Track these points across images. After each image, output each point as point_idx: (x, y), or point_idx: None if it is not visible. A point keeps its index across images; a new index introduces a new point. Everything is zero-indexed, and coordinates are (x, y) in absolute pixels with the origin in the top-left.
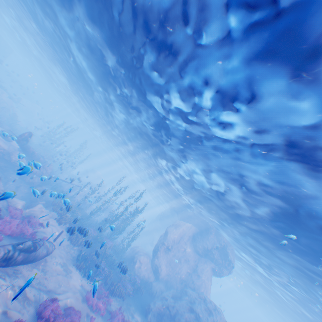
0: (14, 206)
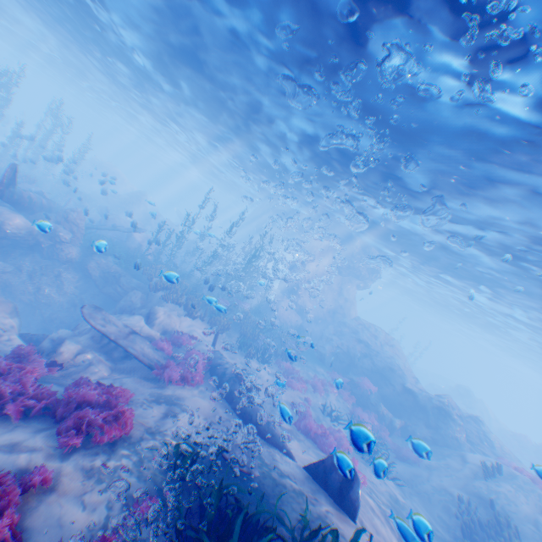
0: (147, 335)
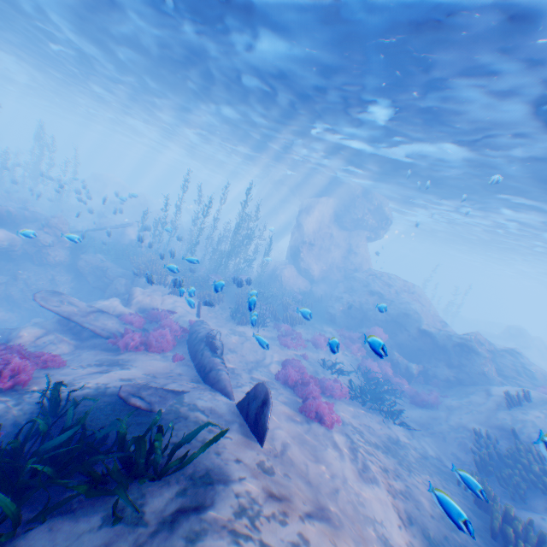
0: (120, 314)
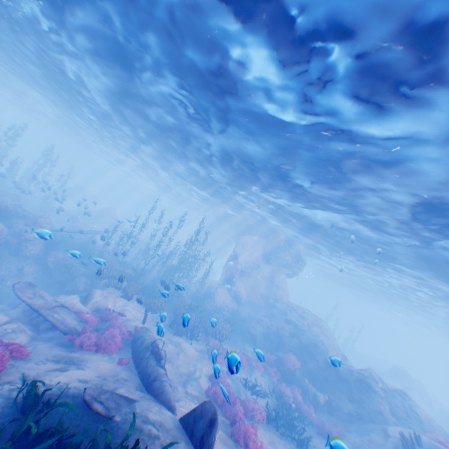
0: (77, 311)
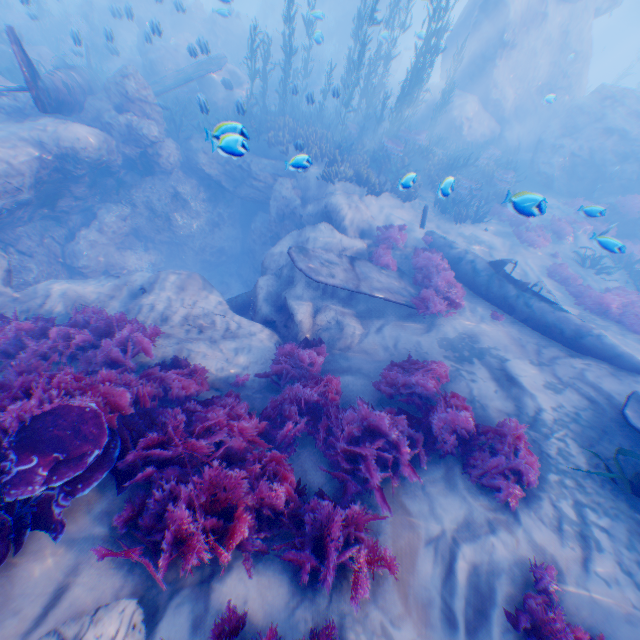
0: (354, 253)
